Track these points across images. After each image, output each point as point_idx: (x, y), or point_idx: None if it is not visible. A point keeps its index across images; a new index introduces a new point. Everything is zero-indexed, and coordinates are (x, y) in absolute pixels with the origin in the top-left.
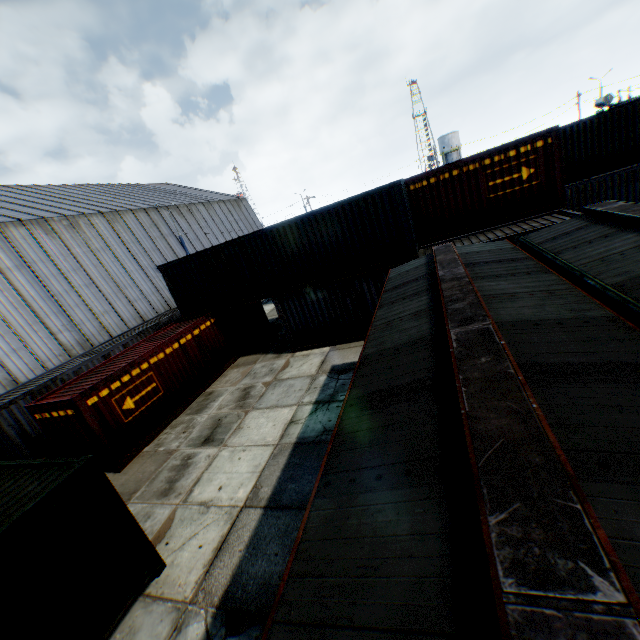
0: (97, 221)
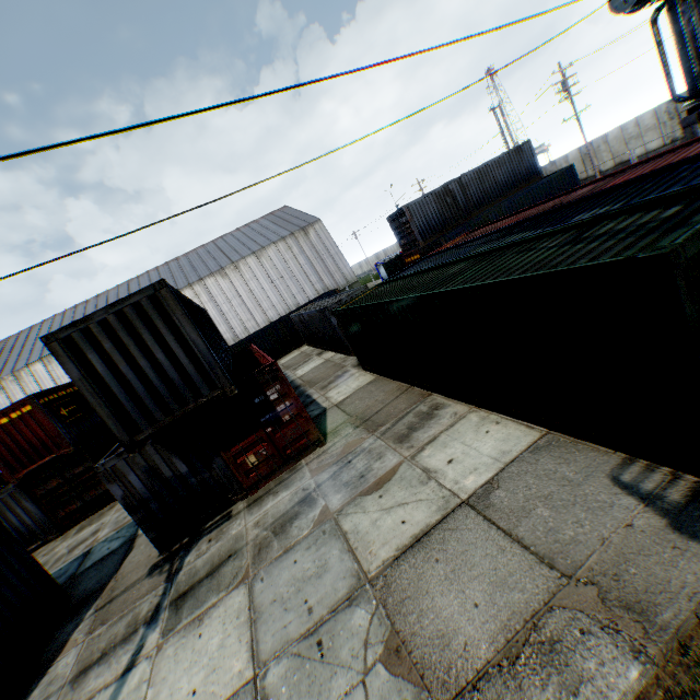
0: None
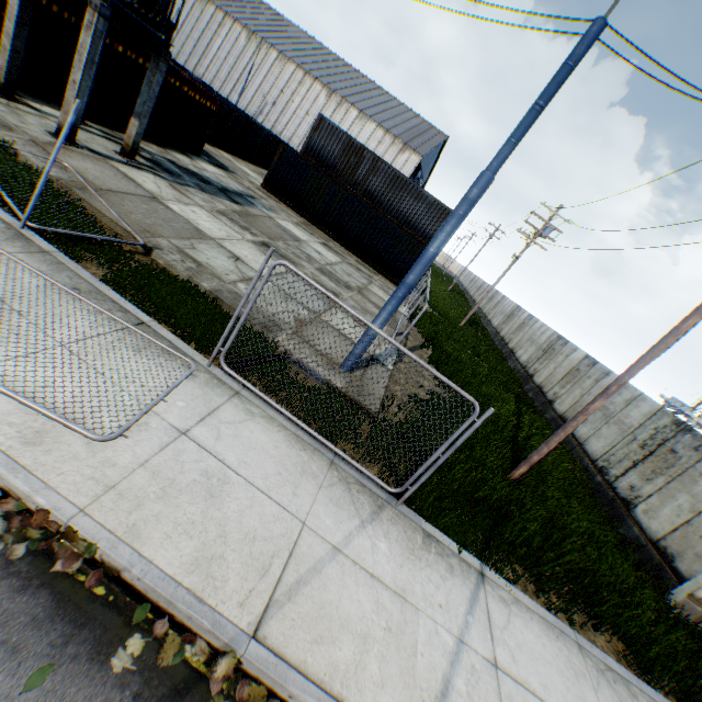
0: (272, 53)
